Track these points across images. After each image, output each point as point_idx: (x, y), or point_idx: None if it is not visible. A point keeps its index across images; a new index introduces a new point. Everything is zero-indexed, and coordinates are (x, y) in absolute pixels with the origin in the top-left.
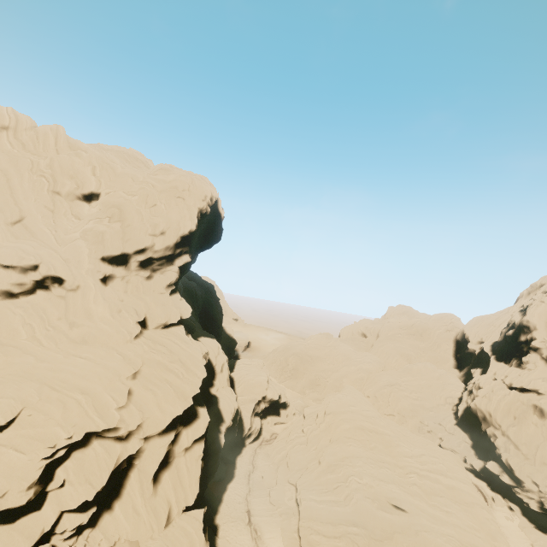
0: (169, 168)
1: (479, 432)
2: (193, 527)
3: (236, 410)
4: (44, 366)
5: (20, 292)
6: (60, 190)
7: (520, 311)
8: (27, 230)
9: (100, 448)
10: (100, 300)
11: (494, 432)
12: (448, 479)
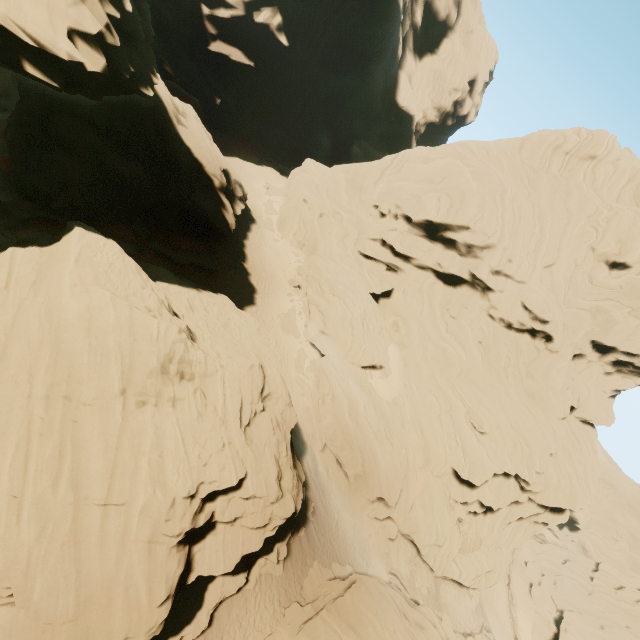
0: None
1: None
2: (504, 565)
3: None
4: (509, 401)
5: (514, 327)
6: (598, 248)
7: None
8: (550, 277)
9: (512, 485)
10: (563, 373)
11: None
12: None
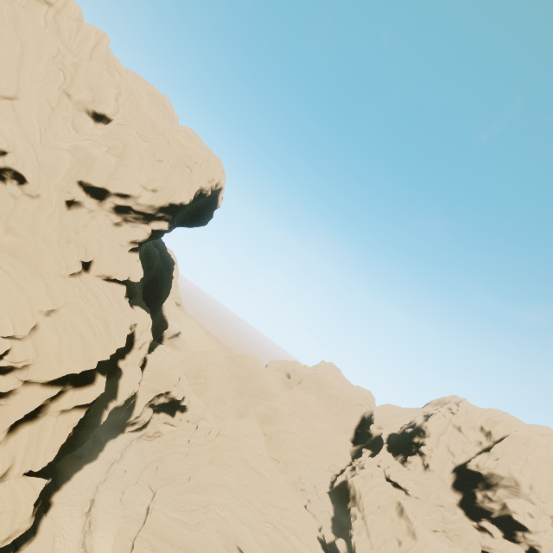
0: (193, 135)
1: (345, 507)
2: (26, 496)
3: (134, 393)
4: None
5: None
6: (73, 93)
7: (425, 416)
8: (15, 112)
9: None
10: (54, 220)
11: (356, 512)
12: (298, 541)
